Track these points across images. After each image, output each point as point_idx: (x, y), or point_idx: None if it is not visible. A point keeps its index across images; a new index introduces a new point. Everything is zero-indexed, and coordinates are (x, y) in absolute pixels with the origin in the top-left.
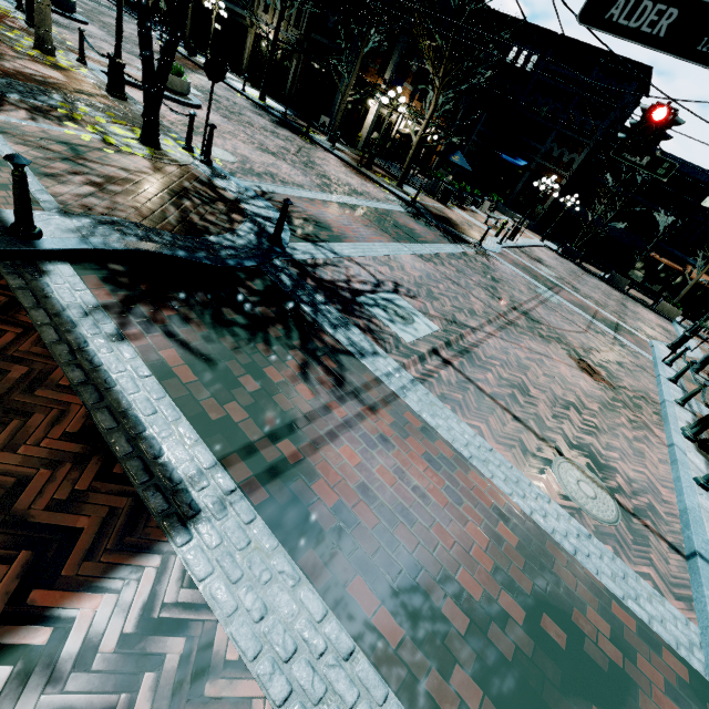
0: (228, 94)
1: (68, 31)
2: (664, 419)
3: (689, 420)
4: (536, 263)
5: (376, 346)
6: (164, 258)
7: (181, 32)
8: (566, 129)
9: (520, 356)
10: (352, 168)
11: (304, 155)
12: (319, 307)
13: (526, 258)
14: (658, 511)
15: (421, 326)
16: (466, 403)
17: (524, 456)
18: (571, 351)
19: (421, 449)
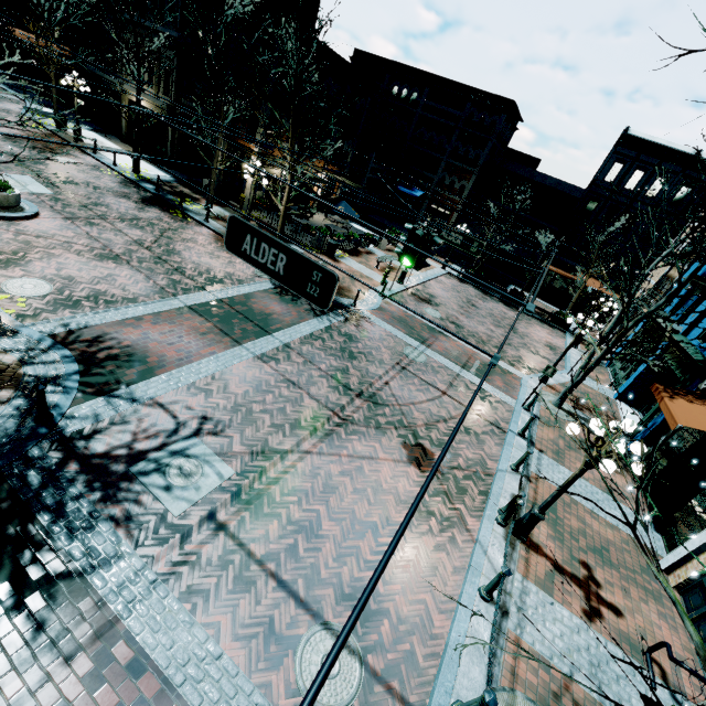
0: (93, 176)
1: None
2: (488, 499)
3: (516, 490)
4: (423, 305)
5: (123, 543)
6: None
7: None
8: (453, 158)
9: (333, 473)
10: None
11: (162, 244)
12: (65, 507)
13: (412, 303)
14: (417, 657)
15: (209, 479)
16: (219, 588)
17: (264, 646)
18: (408, 436)
19: (113, 701)
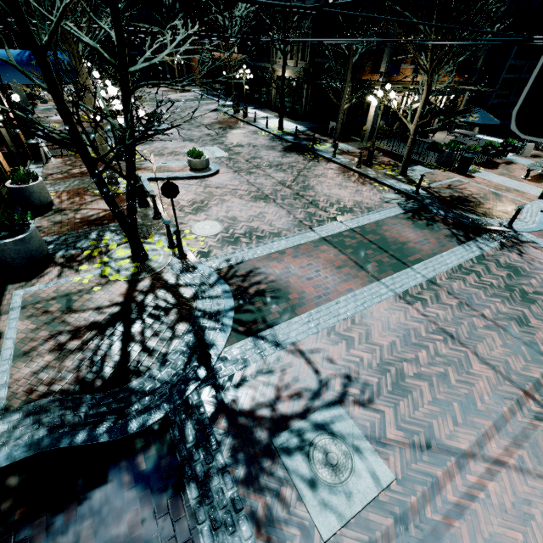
0: (252, 138)
1: (149, 145)
2: None
3: None
4: None
5: None
6: (63, 448)
7: (134, 179)
8: None
9: None
10: (351, 172)
11: (299, 181)
12: (211, 483)
13: None
14: None
15: (361, 481)
16: None
17: None
18: None
19: None
